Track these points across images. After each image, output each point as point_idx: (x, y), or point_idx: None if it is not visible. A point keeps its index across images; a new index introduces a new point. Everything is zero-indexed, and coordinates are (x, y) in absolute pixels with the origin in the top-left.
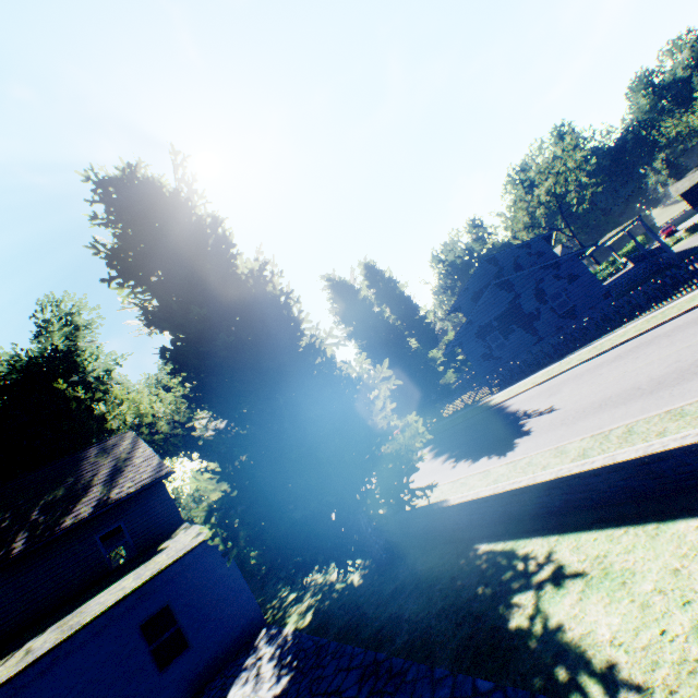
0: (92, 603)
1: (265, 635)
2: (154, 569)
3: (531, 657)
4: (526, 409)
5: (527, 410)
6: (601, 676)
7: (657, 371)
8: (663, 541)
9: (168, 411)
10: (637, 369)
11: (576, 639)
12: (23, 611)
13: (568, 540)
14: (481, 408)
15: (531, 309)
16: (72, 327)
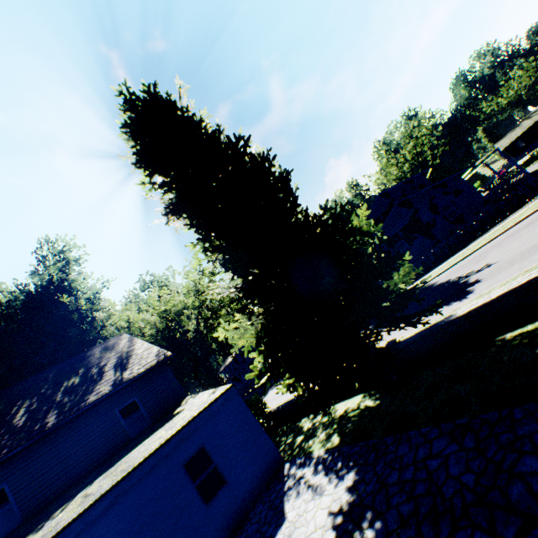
0: (132, 455)
1: (292, 465)
2: (185, 419)
3: None
4: (458, 275)
5: (460, 275)
6: None
7: None
8: None
9: (151, 319)
10: None
11: None
12: (60, 477)
13: None
14: None
15: (428, 219)
16: (63, 263)
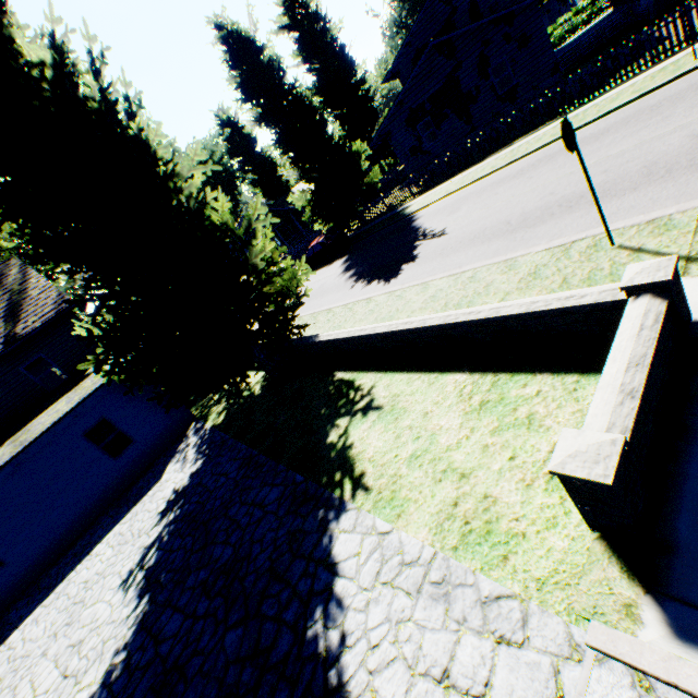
0: (36, 423)
1: (194, 428)
2: (81, 396)
3: (329, 464)
4: (427, 228)
5: (427, 229)
6: (355, 480)
7: (532, 203)
8: (433, 390)
9: None
10: (522, 195)
11: (355, 455)
12: None
13: (387, 379)
14: (397, 217)
15: (471, 86)
16: None
